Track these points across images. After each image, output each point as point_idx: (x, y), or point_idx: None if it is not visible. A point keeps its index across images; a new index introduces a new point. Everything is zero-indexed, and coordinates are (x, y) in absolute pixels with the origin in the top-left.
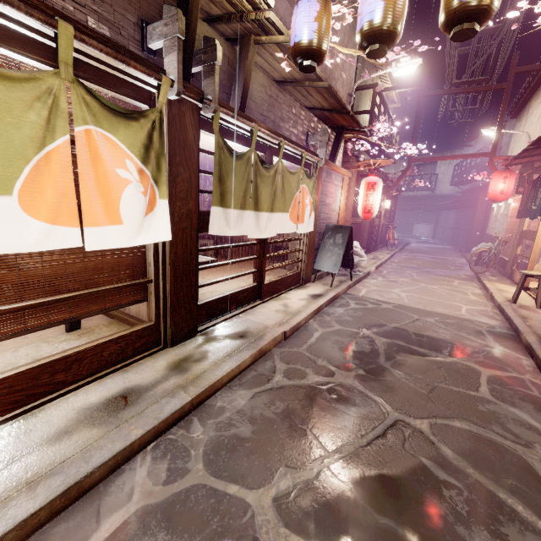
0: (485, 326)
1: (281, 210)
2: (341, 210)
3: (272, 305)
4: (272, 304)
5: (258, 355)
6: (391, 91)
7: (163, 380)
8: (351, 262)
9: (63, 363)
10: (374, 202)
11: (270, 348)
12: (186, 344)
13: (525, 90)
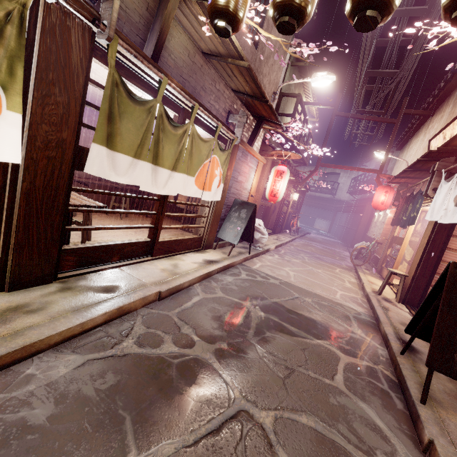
0: (353, 312)
1: (186, 172)
2: (252, 190)
3: (162, 263)
4: (162, 262)
5: (116, 313)
6: (312, 106)
7: None
8: (251, 237)
9: None
10: (280, 188)
11: (137, 307)
12: (32, 290)
13: (409, 129)
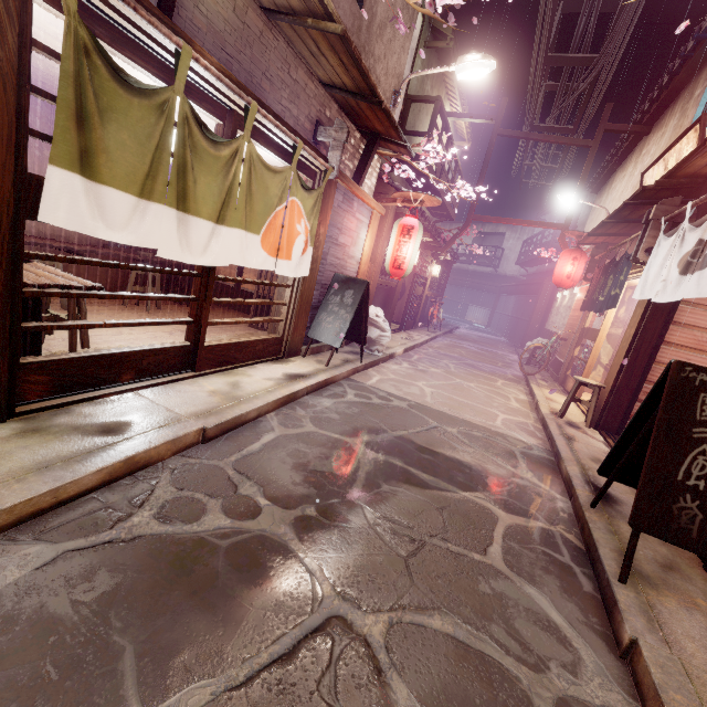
0: (521, 446)
1: (244, 225)
2: (363, 259)
3: (212, 382)
4: (213, 381)
5: (123, 469)
6: (460, 119)
7: None
8: (363, 335)
9: None
10: (407, 254)
11: (164, 457)
12: None
13: (612, 157)
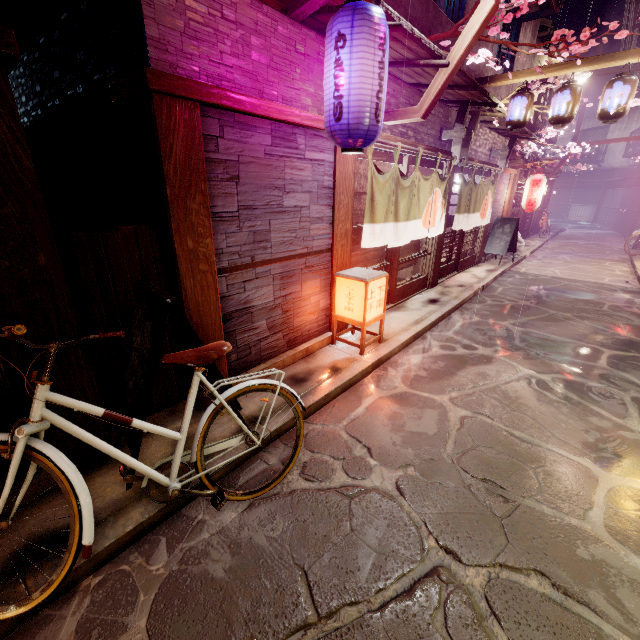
0: (620, 287)
1: (477, 211)
2: (505, 203)
3: (465, 275)
4: (465, 274)
5: (474, 294)
6: None
7: (442, 297)
8: (514, 247)
9: (409, 286)
10: (537, 197)
11: (477, 293)
12: (436, 288)
13: None
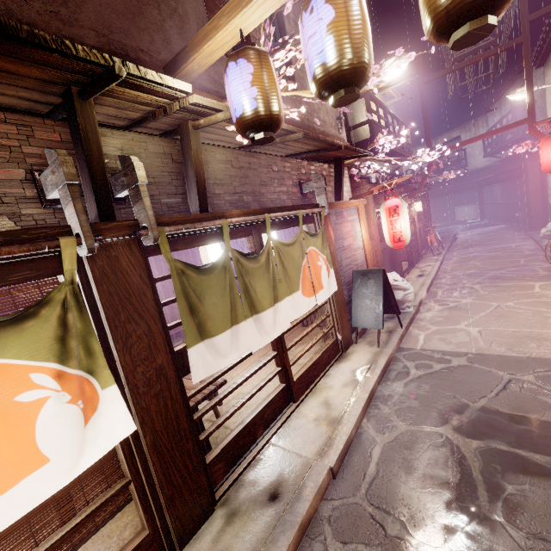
0: None
1: (289, 292)
2: (365, 243)
3: (310, 408)
4: (310, 406)
5: (299, 535)
6: (386, 90)
7: None
8: (395, 307)
9: None
10: (402, 228)
11: (316, 507)
12: (201, 536)
13: (546, 34)
